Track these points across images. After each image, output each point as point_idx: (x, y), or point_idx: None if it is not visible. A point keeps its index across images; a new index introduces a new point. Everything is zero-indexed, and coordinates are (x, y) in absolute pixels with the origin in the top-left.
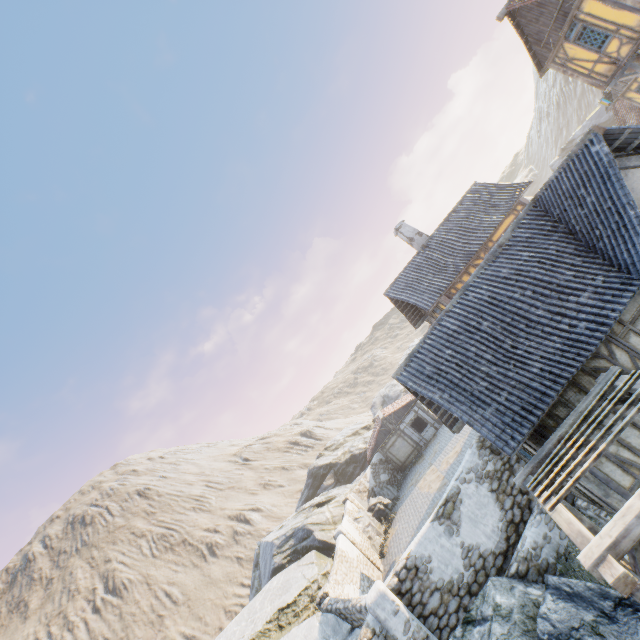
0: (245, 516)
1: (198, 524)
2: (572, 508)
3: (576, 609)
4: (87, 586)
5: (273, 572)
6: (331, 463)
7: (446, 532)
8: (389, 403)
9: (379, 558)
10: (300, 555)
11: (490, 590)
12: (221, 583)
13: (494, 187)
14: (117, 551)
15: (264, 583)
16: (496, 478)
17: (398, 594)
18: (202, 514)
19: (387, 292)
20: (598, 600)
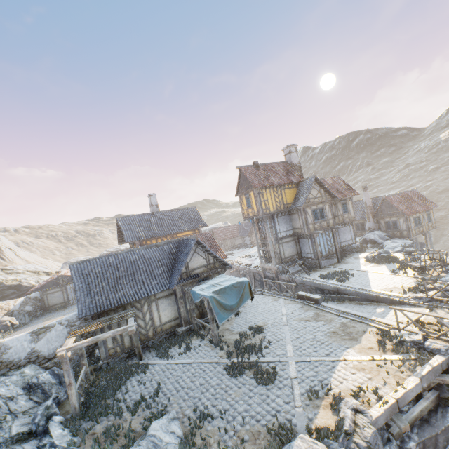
0: None
1: None
2: None
3: (53, 378)
4: None
5: None
6: None
7: (31, 340)
8: None
9: None
10: None
11: (27, 367)
12: None
13: (198, 215)
14: None
15: None
16: None
17: None
18: None
19: (119, 218)
20: (63, 378)
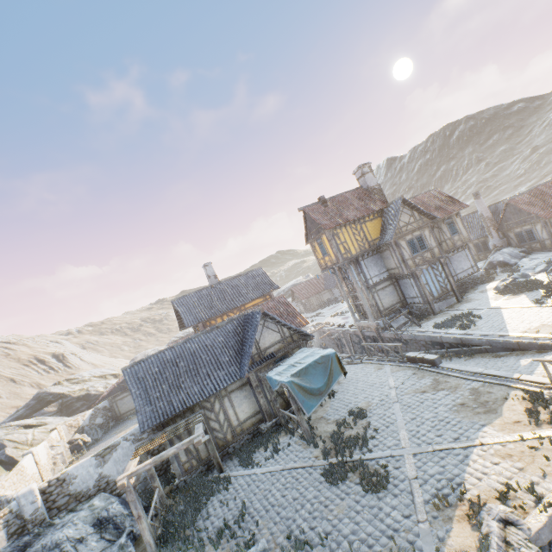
0: None
1: None
2: None
3: (124, 508)
4: None
5: None
6: (64, 394)
7: (96, 464)
8: None
9: None
10: None
11: (96, 497)
12: None
13: (266, 277)
14: None
15: None
16: None
17: (43, 493)
18: None
19: (174, 301)
20: None
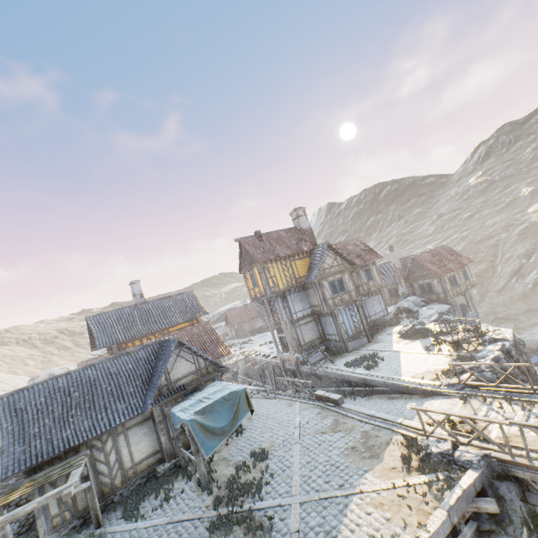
0: None
1: None
2: None
3: None
4: None
5: None
6: None
7: None
8: None
9: None
10: None
11: None
12: None
13: (197, 301)
14: None
15: None
16: None
17: None
18: None
19: (89, 317)
20: None
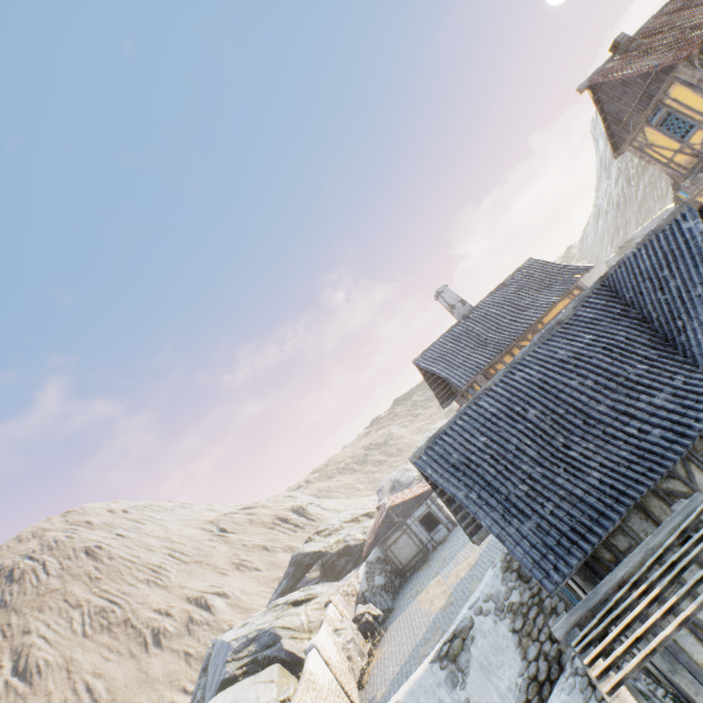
0: (207, 600)
1: (148, 602)
2: (630, 686)
3: None
4: None
5: (222, 684)
6: (320, 551)
7: (448, 681)
8: (399, 490)
9: (356, 688)
10: (260, 667)
11: None
12: (159, 684)
13: (551, 266)
14: (41, 621)
15: (208, 697)
16: (521, 614)
17: None
18: (156, 590)
19: (417, 360)
20: None
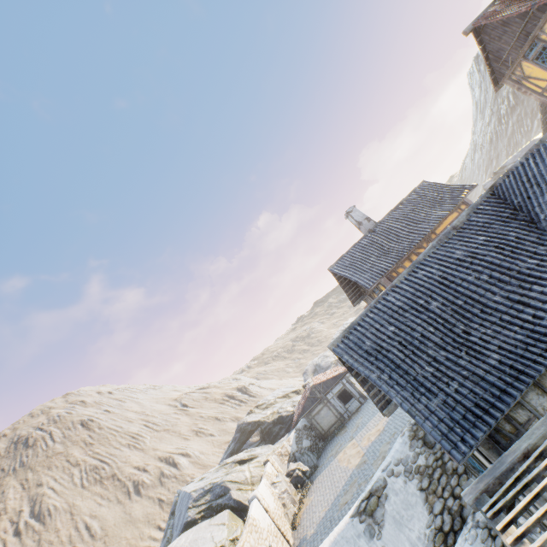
0: (174, 459)
1: (130, 461)
2: None
3: None
4: (15, 507)
5: (185, 526)
6: (259, 421)
7: (366, 532)
8: (320, 372)
9: (290, 529)
10: (214, 512)
11: None
12: (139, 523)
13: (441, 186)
14: (50, 476)
15: (175, 535)
16: (427, 475)
17: None
18: (135, 452)
19: (332, 268)
20: None
